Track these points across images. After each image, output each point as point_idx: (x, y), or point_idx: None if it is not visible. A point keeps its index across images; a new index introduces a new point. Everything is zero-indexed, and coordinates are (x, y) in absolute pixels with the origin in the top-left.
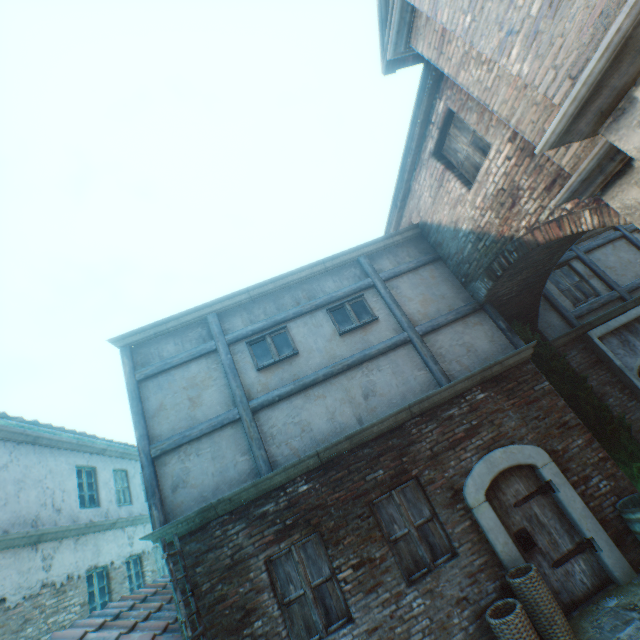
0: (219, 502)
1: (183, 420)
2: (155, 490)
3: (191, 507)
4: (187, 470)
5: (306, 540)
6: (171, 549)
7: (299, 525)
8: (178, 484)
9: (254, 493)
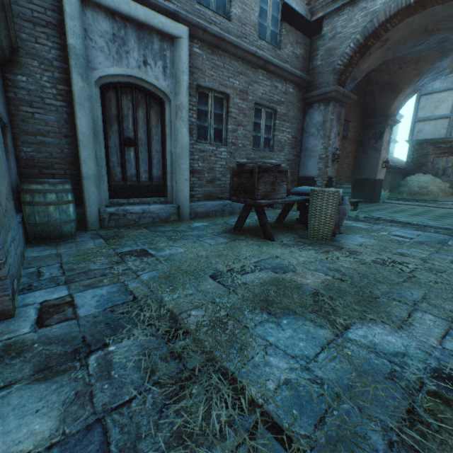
0: (428, 139)
1: (429, 113)
2: (411, 131)
3: (419, 138)
4: (423, 128)
5: (448, 157)
6: (409, 146)
7: (448, 153)
8: (418, 131)
9: (440, 141)
